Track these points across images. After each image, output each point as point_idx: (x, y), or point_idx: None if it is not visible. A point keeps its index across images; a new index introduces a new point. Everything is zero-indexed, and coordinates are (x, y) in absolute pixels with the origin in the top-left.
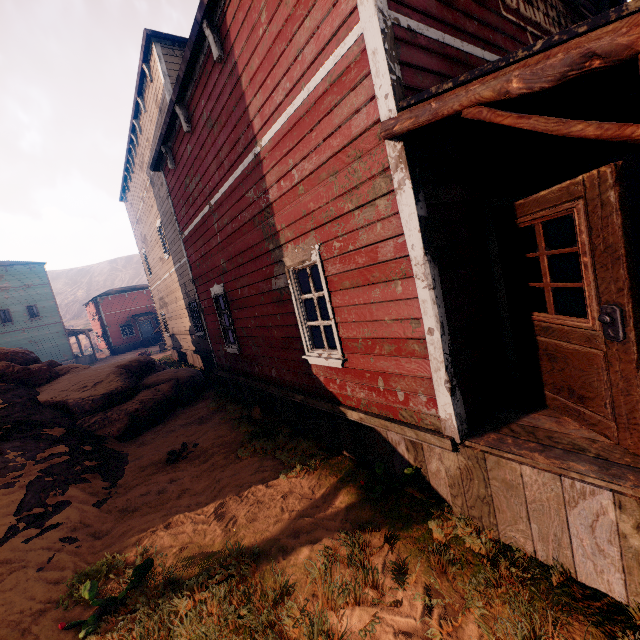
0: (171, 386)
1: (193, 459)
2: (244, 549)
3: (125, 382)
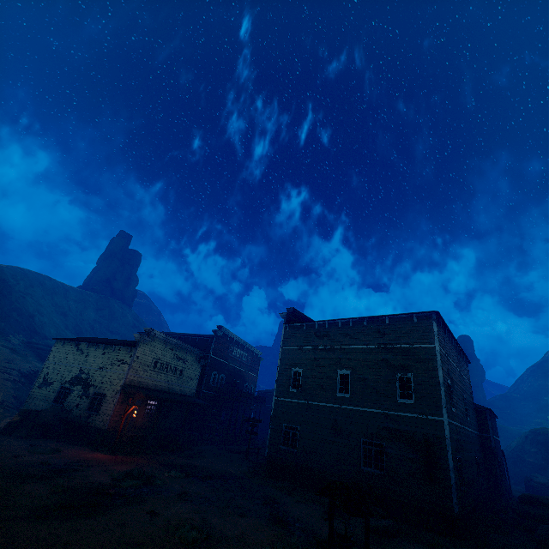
0: None
1: None
2: None
3: None
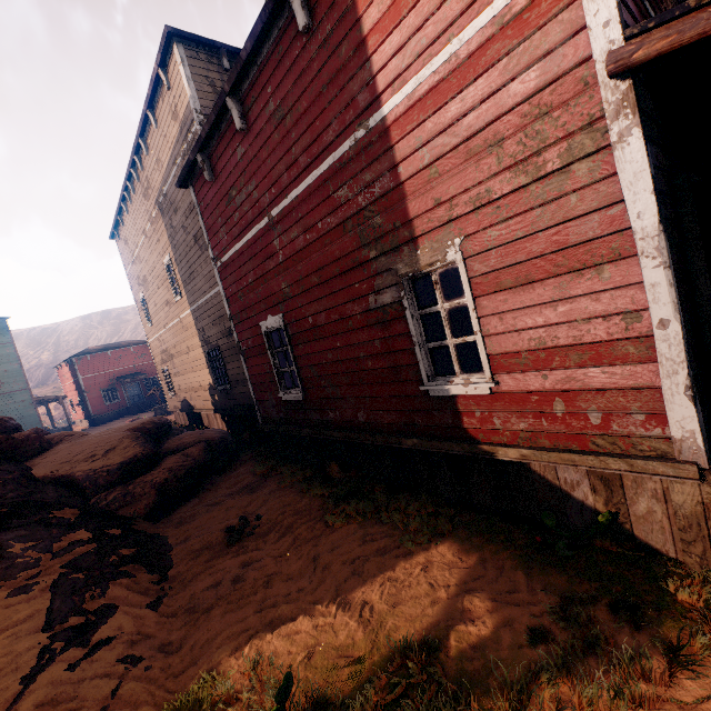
0: (202, 449)
1: (263, 535)
2: (415, 644)
3: (145, 447)
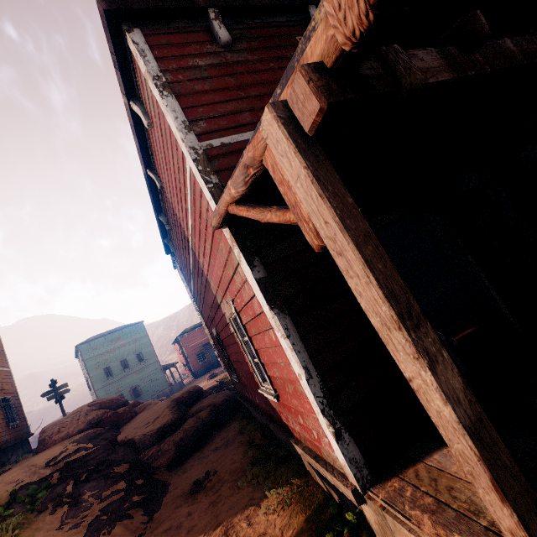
0: (208, 412)
1: (209, 489)
2: None
3: (174, 414)
